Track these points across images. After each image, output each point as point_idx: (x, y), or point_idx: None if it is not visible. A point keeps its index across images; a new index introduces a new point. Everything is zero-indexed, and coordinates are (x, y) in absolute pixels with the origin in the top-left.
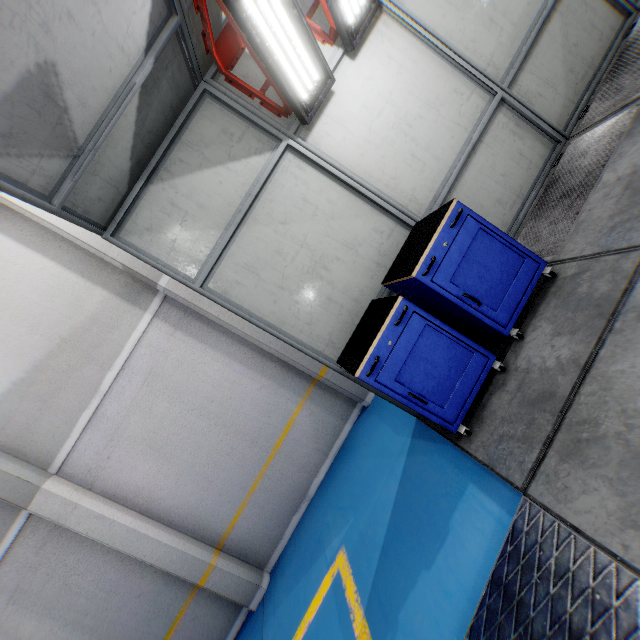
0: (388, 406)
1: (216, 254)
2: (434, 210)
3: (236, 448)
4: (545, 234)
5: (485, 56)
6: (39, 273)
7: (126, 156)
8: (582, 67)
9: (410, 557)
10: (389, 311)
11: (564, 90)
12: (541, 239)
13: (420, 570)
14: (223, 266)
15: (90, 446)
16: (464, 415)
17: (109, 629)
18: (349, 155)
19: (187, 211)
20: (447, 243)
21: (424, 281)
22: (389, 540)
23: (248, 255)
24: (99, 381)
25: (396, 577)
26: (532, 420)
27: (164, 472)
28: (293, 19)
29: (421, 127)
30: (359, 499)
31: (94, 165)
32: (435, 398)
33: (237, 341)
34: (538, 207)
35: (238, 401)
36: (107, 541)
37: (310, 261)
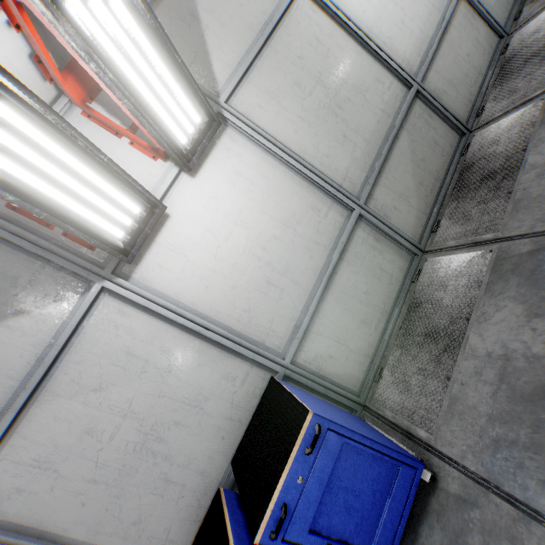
0: None
1: None
2: (295, 344)
3: None
4: (415, 385)
5: (340, 171)
6: None
7: None
8: (430, 180)
9: None
10: None
11: (416, 202)
12: (411, 390)
13: None
14: None
15: None
16: None
17: None
18: (190, 289)
19: None
20: (302, 476)
21: (272, 544)
22: None
23: (40, 445)
24: None
25: None
26: None
27: None
28: (84, 156)
29: (277, 249)
30: None
31: None
32: None
33: None
34: (403, 332)
35: None
36: None
37: (137, 434)
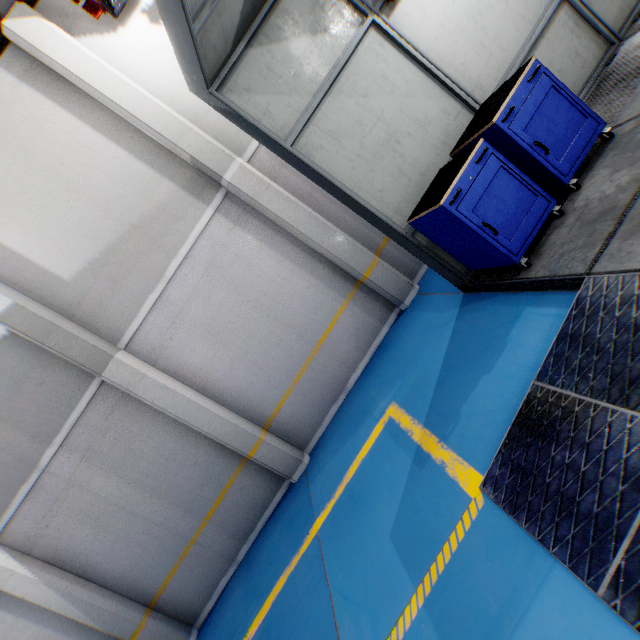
0: (430, 299)
1: (305, 117)
2: None
3: (285, 340)
4: (599, 114)
5: None
6: (112, 161)
7: (239, 10)
8: None
9: (468, 375)
10: (471, 151)
11: None
12: None
13: (479, 377)
14: (310, 131)
15: (155, 327)
16: (526, 249)
17: (167, 491)
18: (425, 38)
19: (281, 76)
20: (524, 96)
21: (502, 127)
22: (444, 376)
23: (332, 123)
24: (164, 267)
25: (454, 392)
26: (593, 231)
27: (220, 356)
28: None
29: (490, 18)
30: (406, 368)
31: (221, 6)
32: (503, 232)
33: (290, 241)
34: (590, 100)
35: (288, 297)
36: (170, 410)
37: (385, 134)
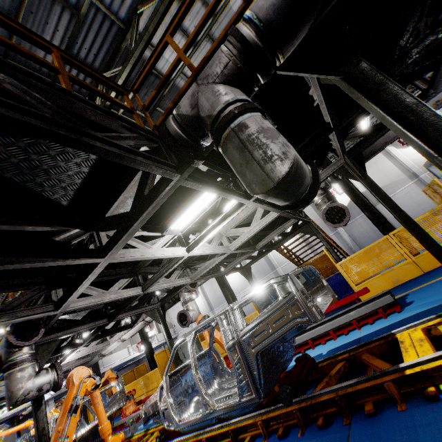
0: None
1: None
2: None
3: (419, 212)
4: None
5: None
6: (394, 170)
7: None
8: None
9: None
10: None
11: None
12: None
13: None
14: None
15: None
16: None
17: (377, 232)
18: None
19: None
20: None
21: None
22: None
23: None
24: (396, 191)
25: None
26: None
27: None
28: None
29: None
30: None
31: None
32: None
33: None
34: None
35: (424, 203)
36: (386, 216)
37: None
